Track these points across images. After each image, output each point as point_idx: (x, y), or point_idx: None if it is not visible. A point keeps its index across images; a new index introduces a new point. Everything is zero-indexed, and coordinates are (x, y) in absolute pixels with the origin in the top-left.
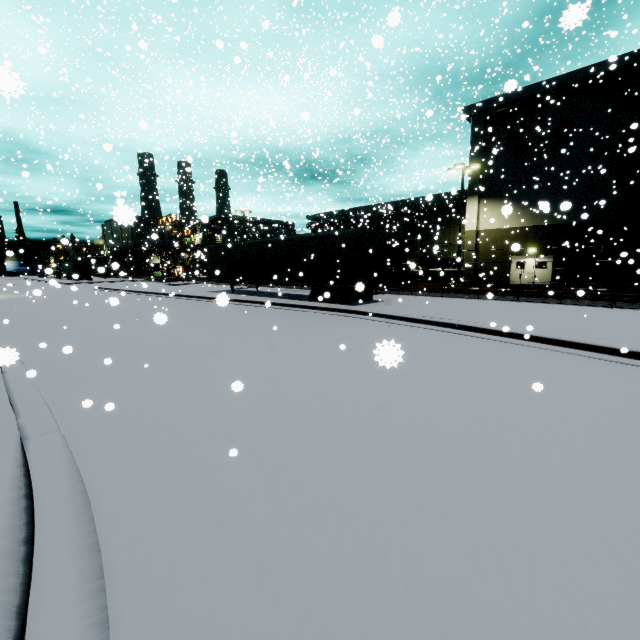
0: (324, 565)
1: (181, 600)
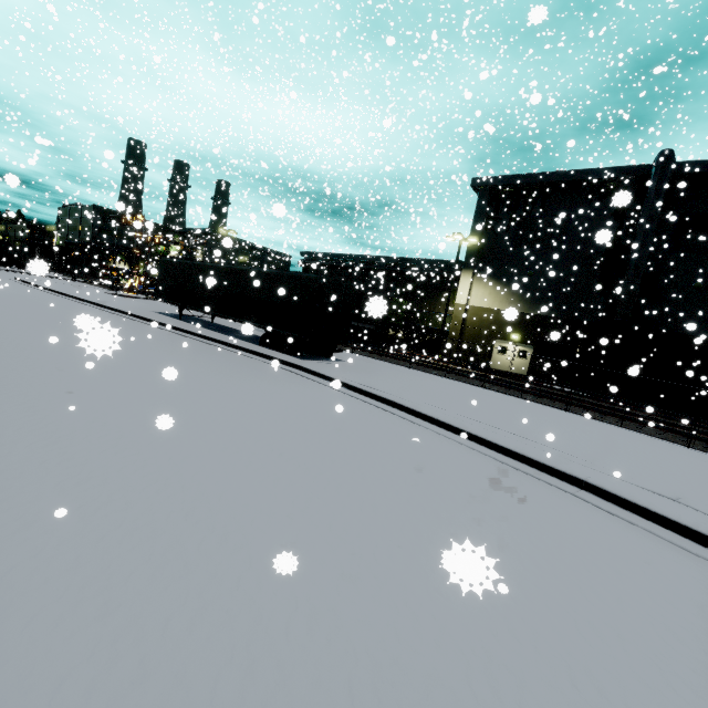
0: None
1: None
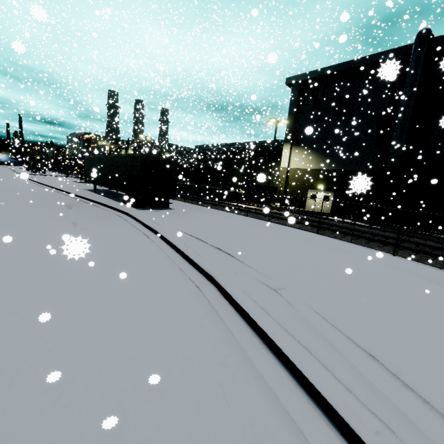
0: None
1: None
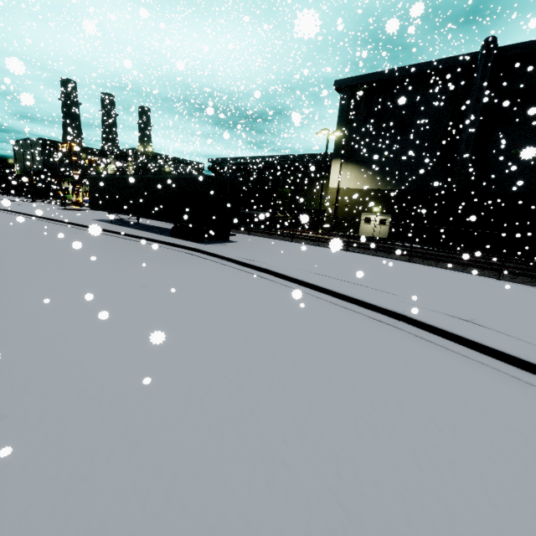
0: None
1: None
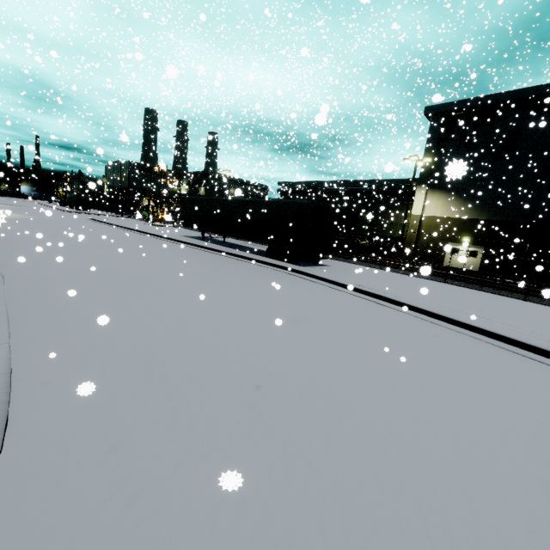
0: (188, 504)
1: (51, 518)
